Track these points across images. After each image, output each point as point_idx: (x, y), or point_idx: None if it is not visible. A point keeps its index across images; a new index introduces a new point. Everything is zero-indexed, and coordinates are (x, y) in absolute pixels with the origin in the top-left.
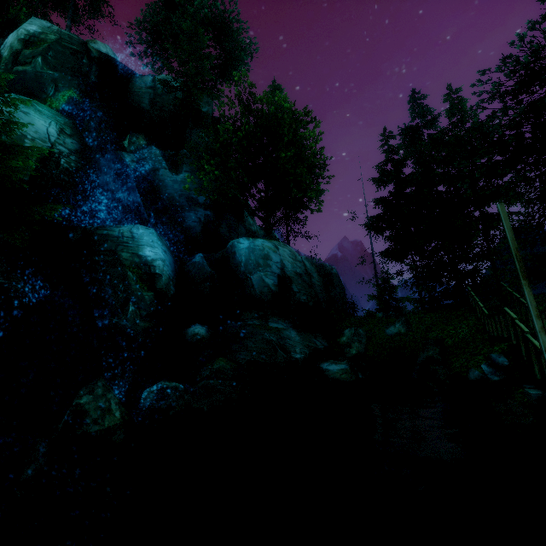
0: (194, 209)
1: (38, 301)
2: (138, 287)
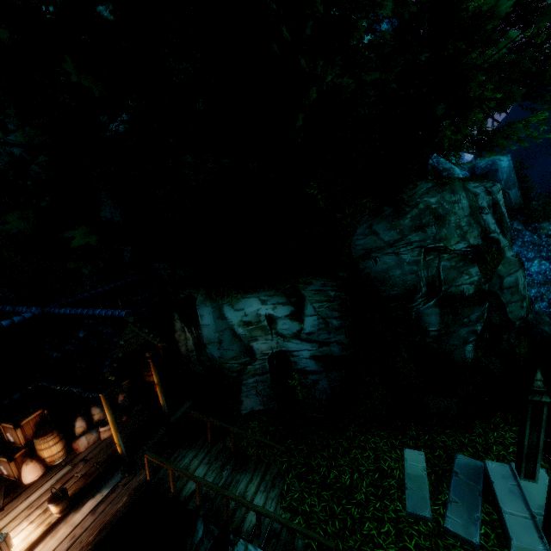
0: None
1: None
2: None
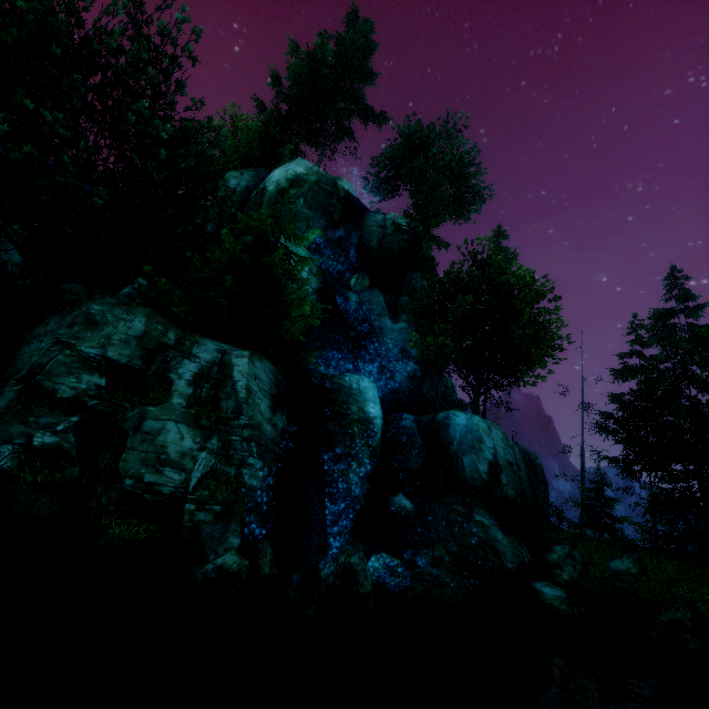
0: (405, 362)
1: (295, 444)
2: (361, 443)
